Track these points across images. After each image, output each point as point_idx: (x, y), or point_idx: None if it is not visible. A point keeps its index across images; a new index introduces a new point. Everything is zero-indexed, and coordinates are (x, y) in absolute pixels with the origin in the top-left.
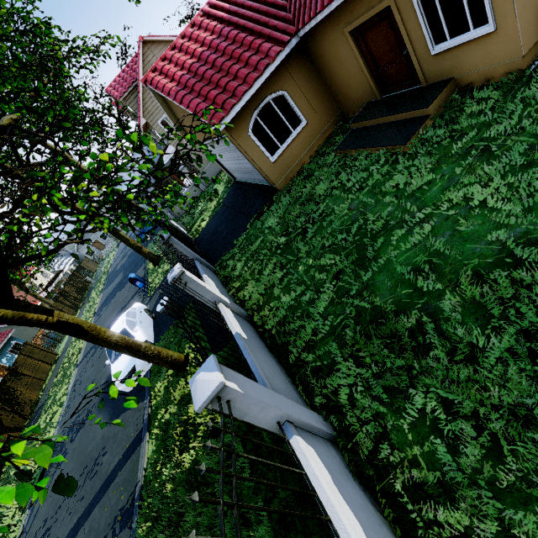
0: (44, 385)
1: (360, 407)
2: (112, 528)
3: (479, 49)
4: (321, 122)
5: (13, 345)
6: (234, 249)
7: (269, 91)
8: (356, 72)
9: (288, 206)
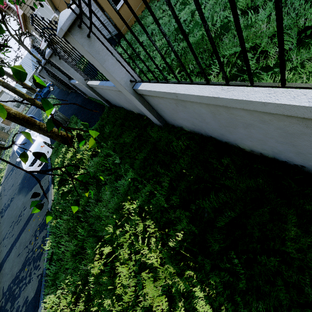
0: None
1: None
2: (34, 235)
3: None
4: None
5: None
6: (98, 75)
7: None
8: None
9: (130, 38)
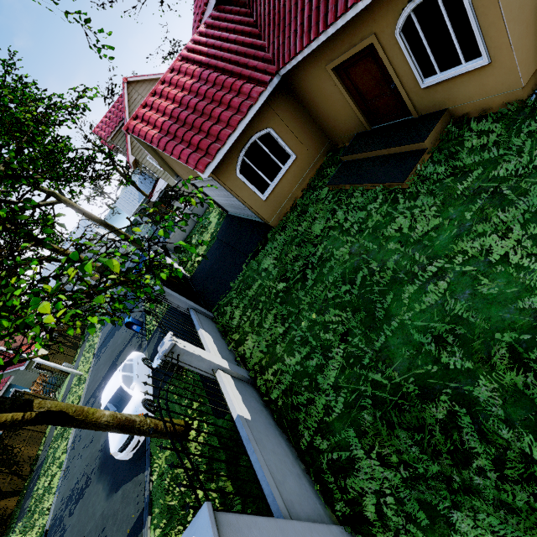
0: (44, 438)
1: (392, 527)
2: None
3: (473, 81)
4: (310, 154)
5: (12, 393)
6: (231, 293)
7: (254, 130)
8: (343, 106)
9: (284, 246)
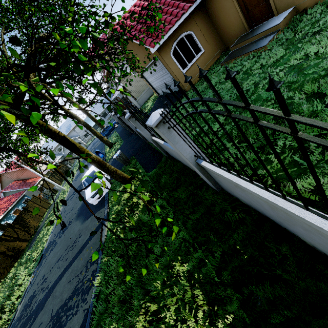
0: (42, 219)
1: (242, 159)
2: (85, 266)
3: None
4: (212, 51)
5: (25, 199)
6: None
7: (183, 31)
8: (235, 16)
9: (193, 95)
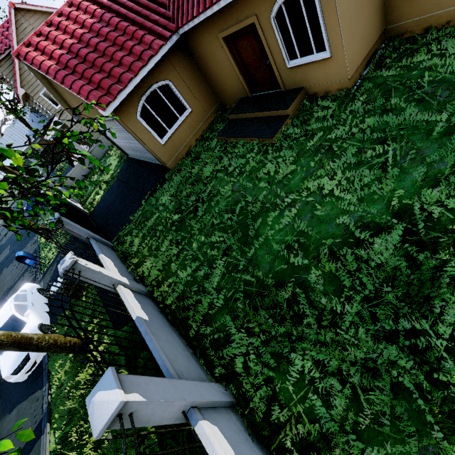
0: None
1: (253, 373)
2: None
3: (320, 68)
4: (204, 110)
5: None
6: (131, 224)
7: (154, 79)
8: (231, 72)
9: (180, 185)
